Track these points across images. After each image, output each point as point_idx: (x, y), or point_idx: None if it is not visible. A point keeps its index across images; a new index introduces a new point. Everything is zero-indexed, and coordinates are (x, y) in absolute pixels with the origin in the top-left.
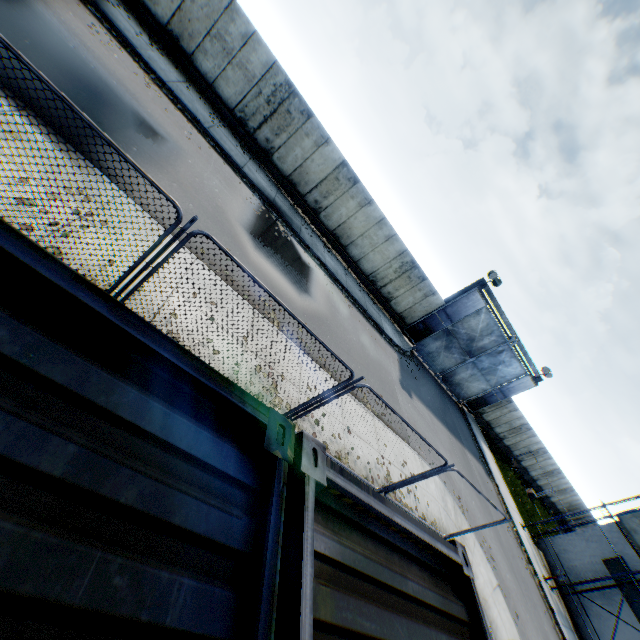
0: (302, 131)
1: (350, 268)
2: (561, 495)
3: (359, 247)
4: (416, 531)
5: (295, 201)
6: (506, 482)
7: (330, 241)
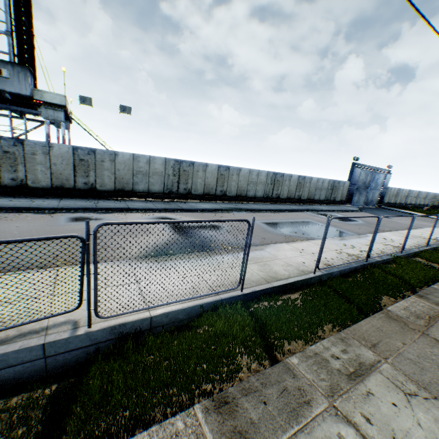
0: (283, 181)
1: (318, 203)
2: (426, 199)
3: (316, 194)
4: None
5: (292, 202)
6: (421, 213)
7: (308, 202)
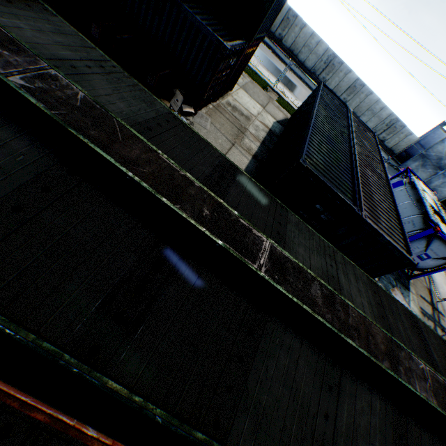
0: (338, 70)
1: None
2: None
3: (365, 116)
4: (364, 123)
5: None
6: None
7: None
